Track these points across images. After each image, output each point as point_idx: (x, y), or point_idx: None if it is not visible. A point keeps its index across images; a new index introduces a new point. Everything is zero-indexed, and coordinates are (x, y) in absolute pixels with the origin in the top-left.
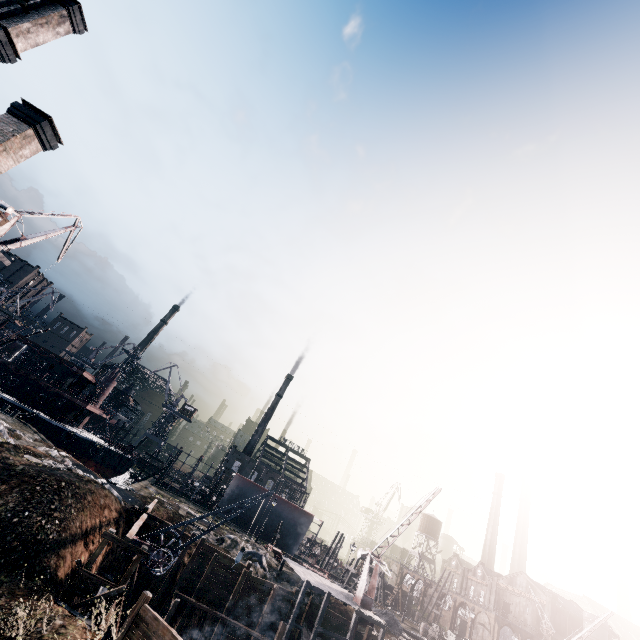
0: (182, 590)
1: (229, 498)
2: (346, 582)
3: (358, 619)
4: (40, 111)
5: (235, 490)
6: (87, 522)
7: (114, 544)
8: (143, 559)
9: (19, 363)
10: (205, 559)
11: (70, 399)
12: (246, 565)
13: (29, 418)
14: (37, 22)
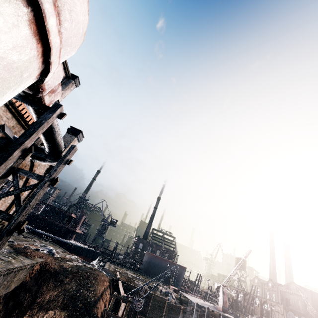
0: (141, 314)
1: (145, 264)
2: (207, 299)
3: None
4: (77, 129)
5: (147, 260)
6: (100, 289)
7: (110, 297)
8: (130, 304)
9: (43, 214)
10: (148, 298)
11: (68, 228)
12: (167, 299)
13: (52, 240)
14: (65, 89)
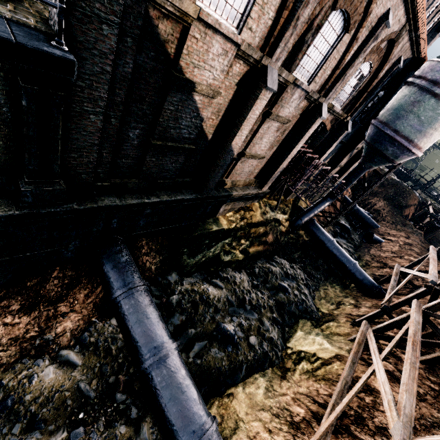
0: None
1: None
2: None
3: None
4: None
5: None
6: (411, 203)
7: (416, 212)
8: (435, 221)
9: None
10: None
11: None
12: None
13: None
14: None
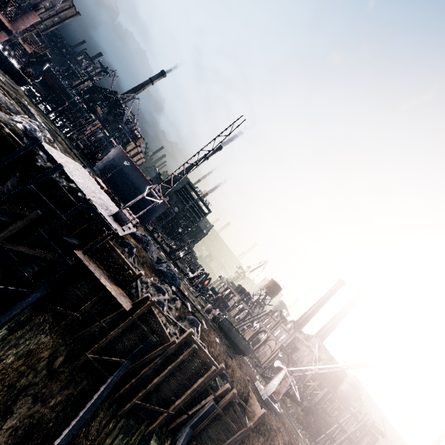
0: None
1: (108, 162)
2: (173, 260)
3: (121, 241)
4: None
5: (114, 157)
6: None
7: None
8: None
9: None
10: None
11: None
12: None
13: None
14: None
